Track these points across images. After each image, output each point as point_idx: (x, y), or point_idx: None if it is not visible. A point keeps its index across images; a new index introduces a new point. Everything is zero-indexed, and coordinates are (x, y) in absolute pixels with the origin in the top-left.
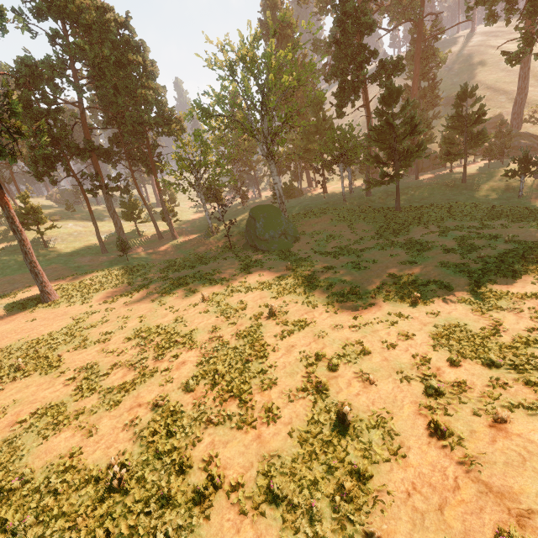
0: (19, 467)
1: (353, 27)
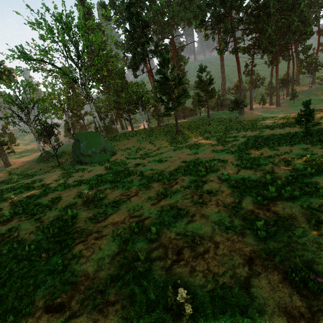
0: None
1: (137, 21)
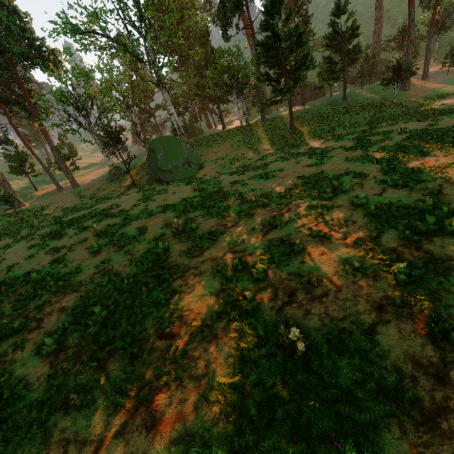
0: None
1: None
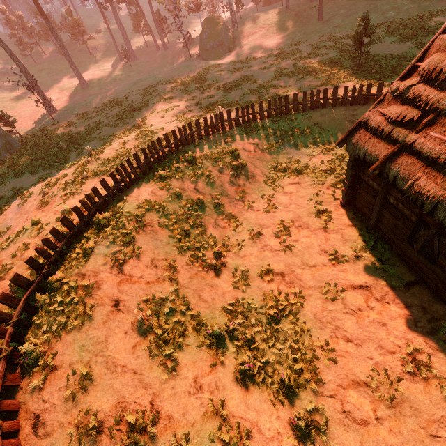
0: (57, 133)
1: None
